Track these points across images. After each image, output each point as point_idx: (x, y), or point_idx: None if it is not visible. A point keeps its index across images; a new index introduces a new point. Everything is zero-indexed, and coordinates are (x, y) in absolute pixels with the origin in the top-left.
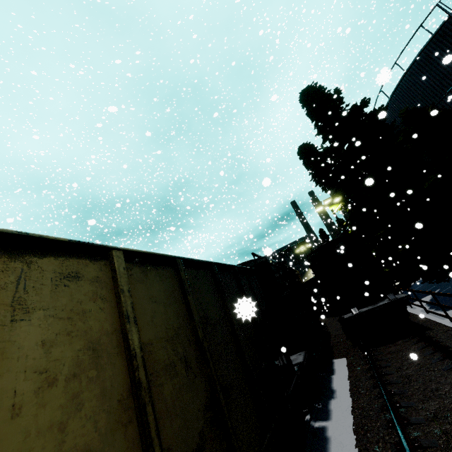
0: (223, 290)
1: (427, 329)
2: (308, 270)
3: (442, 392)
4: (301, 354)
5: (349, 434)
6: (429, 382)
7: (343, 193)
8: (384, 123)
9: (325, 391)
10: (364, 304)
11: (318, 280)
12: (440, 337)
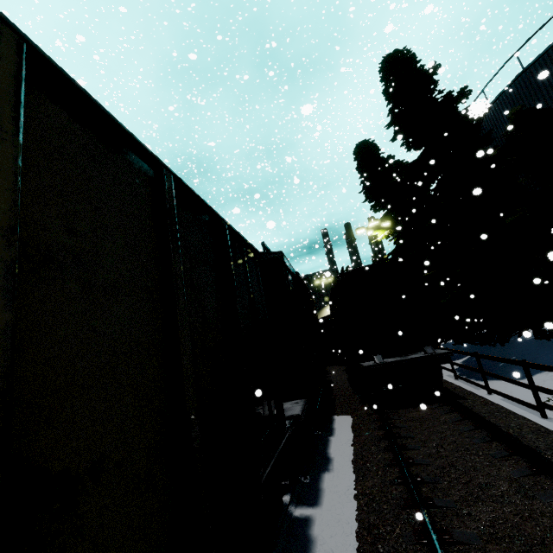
0: (174, 233)
1: (460, 398)
2: (322, 309)
3: (497, 492)
4: (298, 403)
5: (347, 539)
6: (474, 472)
7: (396, 217)
8: (480, 129)
9: (318, 459)
10: (390, 354)
11: (335, 317)
12: (479, 411)
